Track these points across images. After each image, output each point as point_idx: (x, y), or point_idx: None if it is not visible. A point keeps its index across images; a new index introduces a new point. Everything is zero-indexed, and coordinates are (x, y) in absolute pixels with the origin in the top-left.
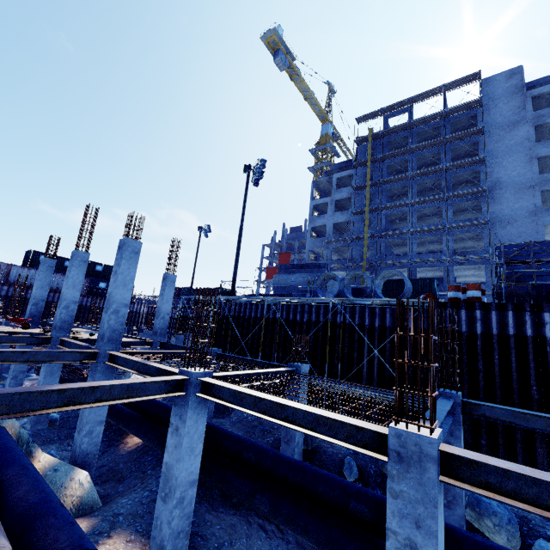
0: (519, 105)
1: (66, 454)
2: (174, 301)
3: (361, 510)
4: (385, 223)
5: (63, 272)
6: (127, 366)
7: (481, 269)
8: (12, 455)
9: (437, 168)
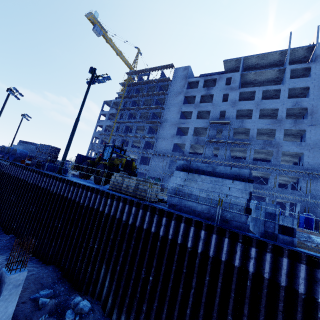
0: (183, 84)
1: None
2: None
3: None
4: (124, 129)
5: None
6: None
7: None
8: None
9: (146, 107)
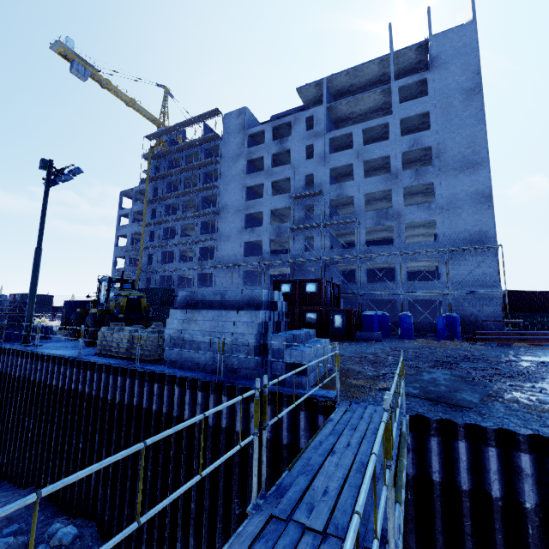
0: (241, 141)
1: None
2: None
3: None
4: (163, 234)
5: None
6: None
7: None
8: None
9: (190, 191)
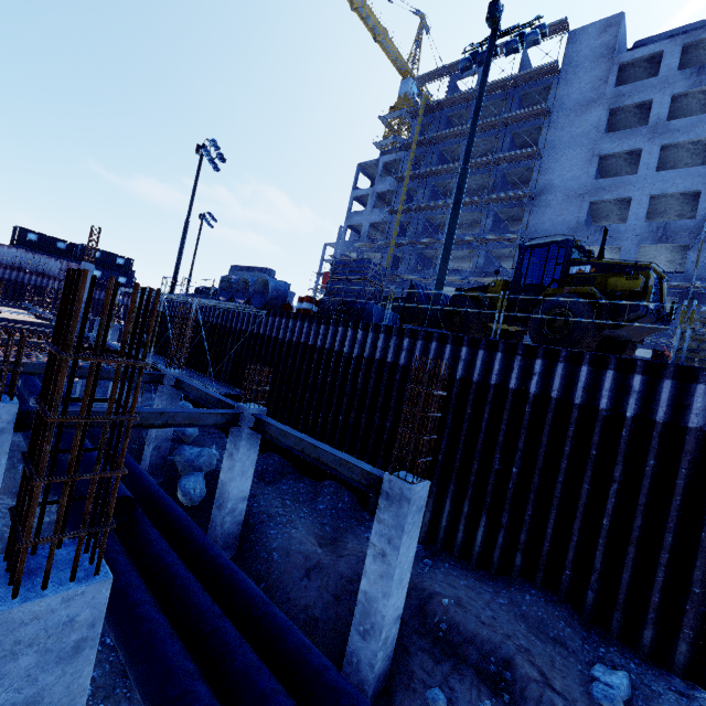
0: (602, 75)
1: None
2: None
3: None
4: (422, 227)
5: (49, 255)
6: None
7: None
8: None
9: (486, 160)
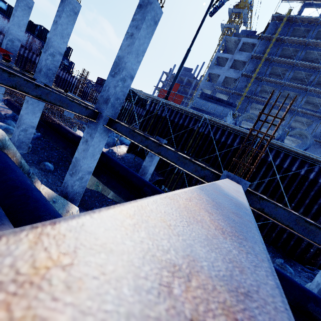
0: None
1: (41, 176)
2: (97, 86)
3: (319, 312)
4: (259, 90)
5: None
6: (133, 138)
7: (295, 142)
8: (36, 198)
9: (316, 66)
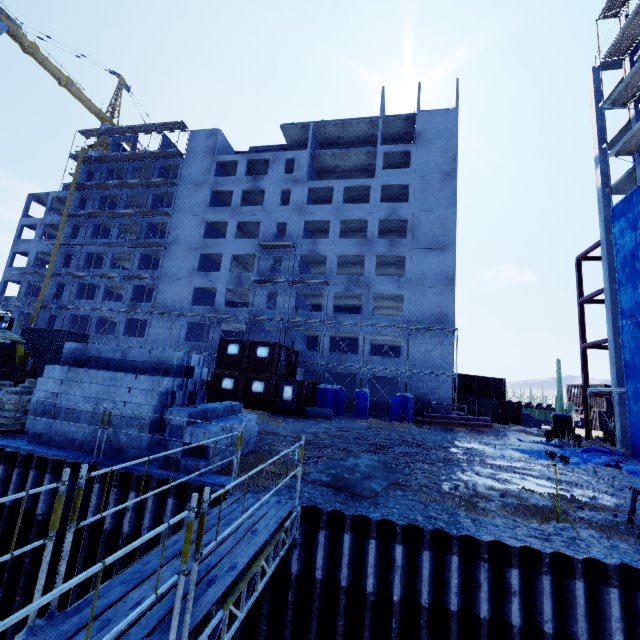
0: (208, 167)
1: None
2: None
3: None
4: (85, 261)
5: None
6: None
7: None
8: None
9: (131, 212)
